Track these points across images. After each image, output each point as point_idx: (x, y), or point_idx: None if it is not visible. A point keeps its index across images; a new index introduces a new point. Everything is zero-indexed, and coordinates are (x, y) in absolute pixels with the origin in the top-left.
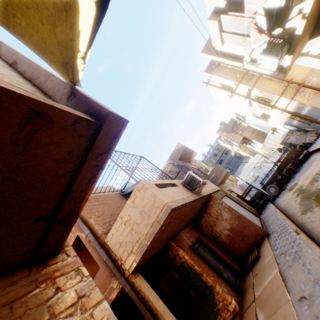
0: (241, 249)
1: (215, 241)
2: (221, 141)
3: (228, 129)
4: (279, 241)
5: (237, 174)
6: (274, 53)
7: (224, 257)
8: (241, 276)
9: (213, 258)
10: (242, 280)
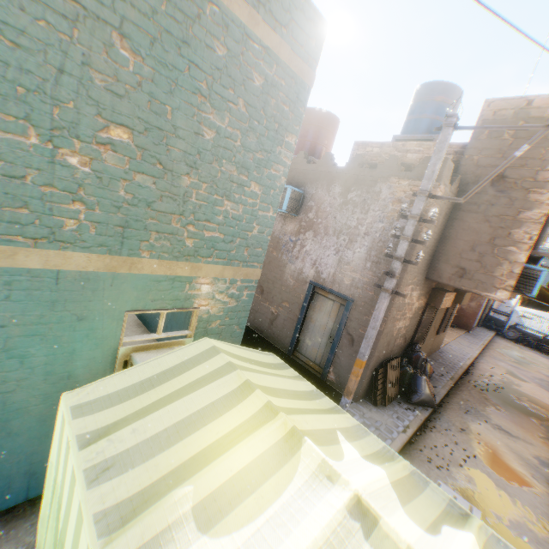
0: None
1: None
2: None
3: None
4: (470, 337)
5: None
6: None
7: None
8: None
9: None
10: None
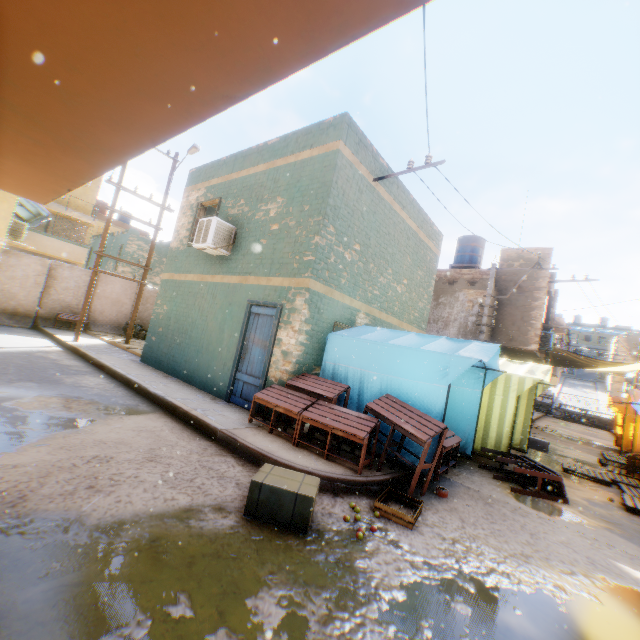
0: None
1: None
2: (612, 343)
3: (634, 349)
4: None
5: (566, 383)
6: None
7: None
8: None
9: None
10: None
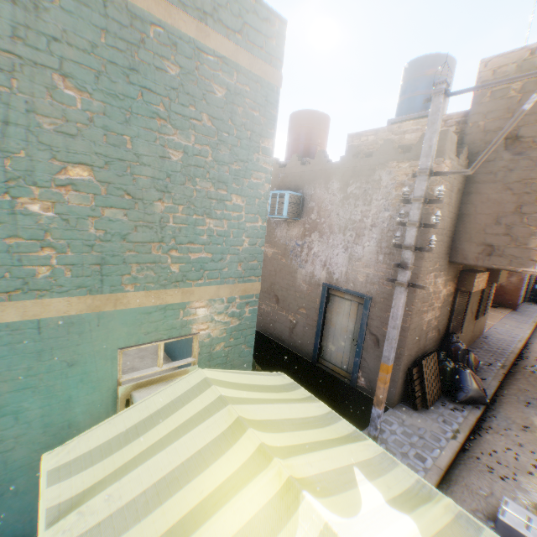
0: None
1: None
2: None
3: None
4: (516, 316)
5: None
6: None
7: None
8: None
9: None
10: None
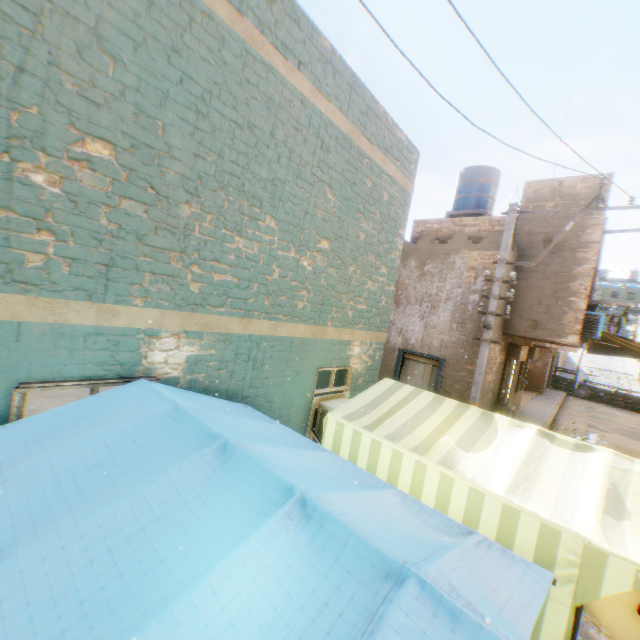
0: None
1: None
2: None
3: None
4: (543, 398)
5: None
6: None
7: None
8: None
9: None
10: None
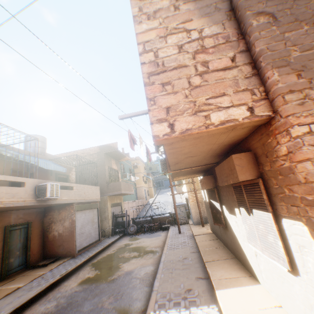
0: (53, 251)
1: (45, 232)
2: None
3: None
4: (60, 268)
5: (160, 192)
6: (164, 168)
7: (34, 247)
8: (27, 267)
9: (21, 243)
10: (24, 270)
